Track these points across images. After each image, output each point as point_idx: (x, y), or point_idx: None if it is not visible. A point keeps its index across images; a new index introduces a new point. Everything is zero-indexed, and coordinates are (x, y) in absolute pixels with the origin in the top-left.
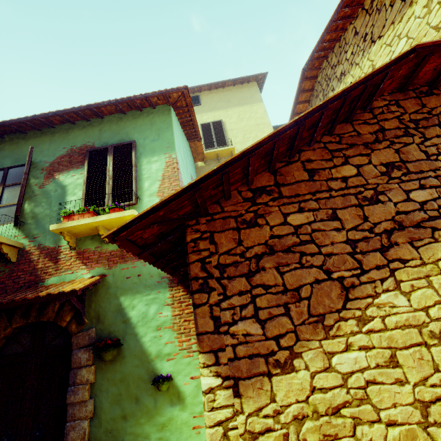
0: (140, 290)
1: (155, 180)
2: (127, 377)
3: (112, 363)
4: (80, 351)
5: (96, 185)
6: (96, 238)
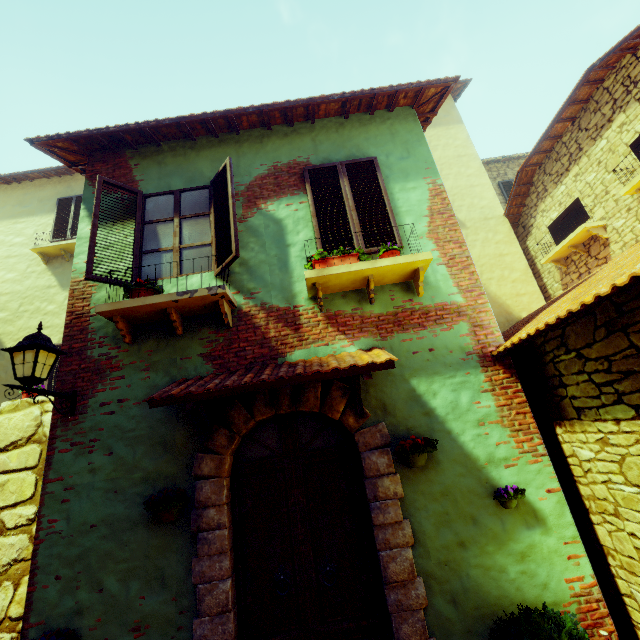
0: (439, 370)
1: (420, 216)
2: (451, 490)
3: (423, 471)
4: (373, 454)
5: (333, 220)
6: (351, 296)
